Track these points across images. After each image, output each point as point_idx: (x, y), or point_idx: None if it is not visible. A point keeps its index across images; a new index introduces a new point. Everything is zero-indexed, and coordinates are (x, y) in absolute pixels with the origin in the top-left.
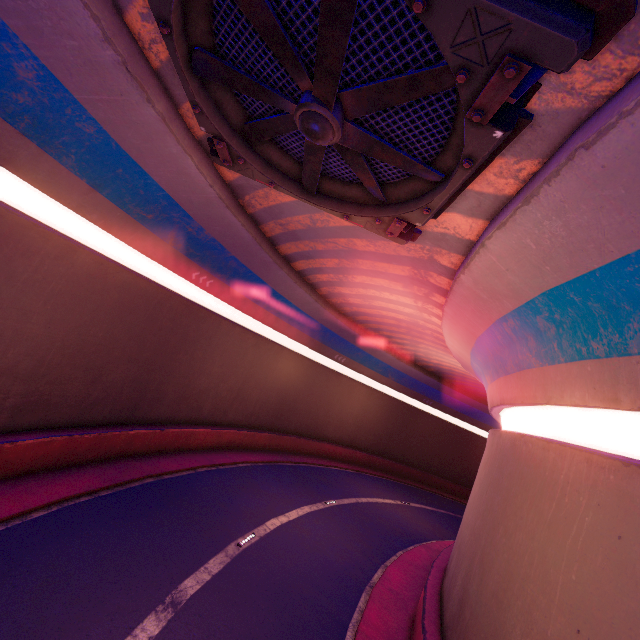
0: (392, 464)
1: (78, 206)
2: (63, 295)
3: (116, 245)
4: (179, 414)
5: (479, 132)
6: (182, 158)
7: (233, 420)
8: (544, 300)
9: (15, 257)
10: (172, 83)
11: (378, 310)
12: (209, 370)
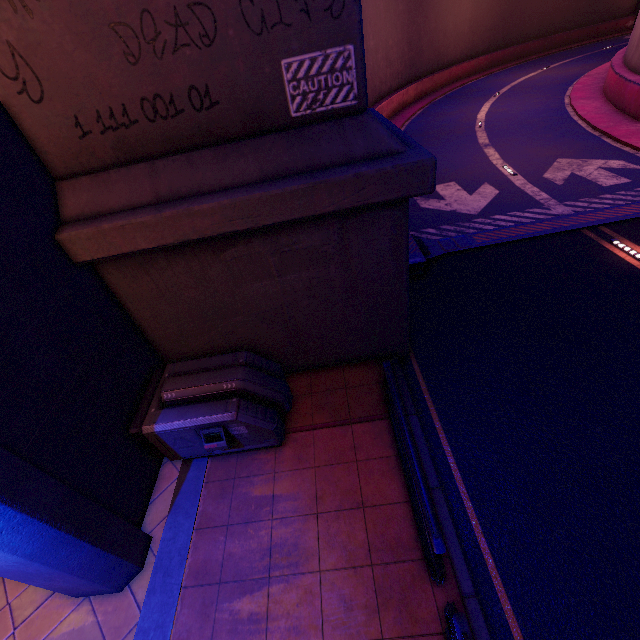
0: (513, 50)
1: None
2: None
3: None
4: (369, 98)
5: None
6: None
7: (390, 87)
8: None
9: None
10: None
11: None
12: (369, 47)
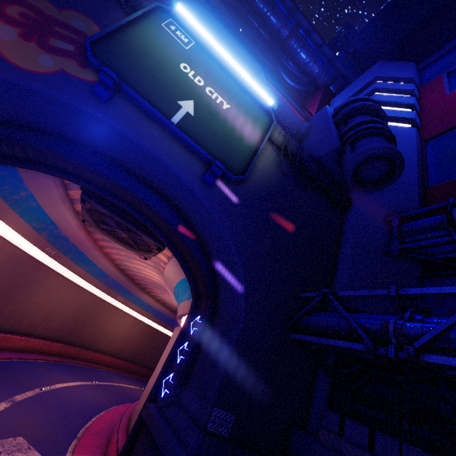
0: (141, 369)
1: (10, 223)
2: None
3: (13, 234)
4: (7, 325)
5: (154, 249)
6: (68, 215)
7: (39, 333)
8: (178, 284)
9: None
10: (75, 201)
11: (145, 275)
12: (35, 299)
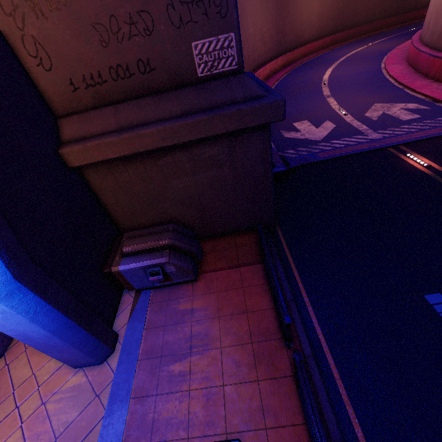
0: (348, 33)
1: None
2: None
3: None
4: (251, 67)
5: None
6: None
7: (265, 59)
8: None
9: None
10: None
11: None
12: (250, 33)
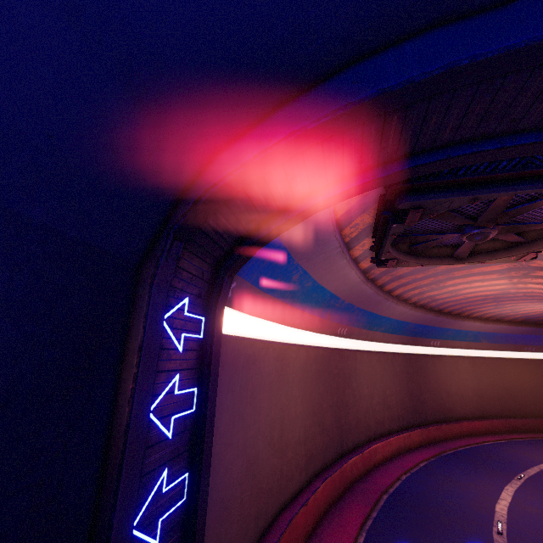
0: (532, 422)
1: (298, 324)
2: (301, 380)
3: (304, 335)
4: (361, 436)
5: None
6: (349, 272)
7: (389, 428)
8: None
9: (286, 369)
10: (352, 243)
11: (464, 295)
12: (362, 393)
